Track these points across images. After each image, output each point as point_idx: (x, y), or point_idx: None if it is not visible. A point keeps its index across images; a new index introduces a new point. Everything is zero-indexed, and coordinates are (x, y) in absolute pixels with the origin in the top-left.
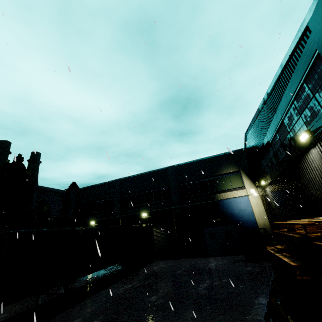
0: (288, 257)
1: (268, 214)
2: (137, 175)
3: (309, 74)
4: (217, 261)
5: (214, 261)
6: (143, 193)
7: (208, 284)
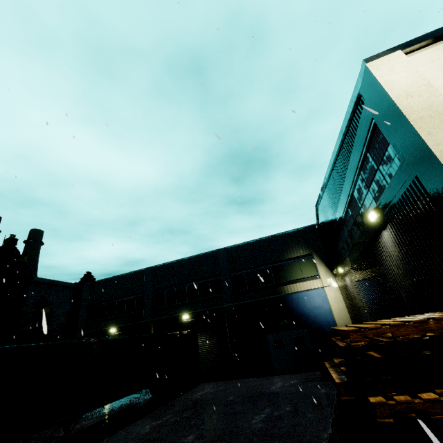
0: (339, 372)
1: (351, 312)
2: (176, 262)
3: (371, 142)
4: (283, 382)
5: (279, 382)
6: (184, 286)
7: (266, 414)
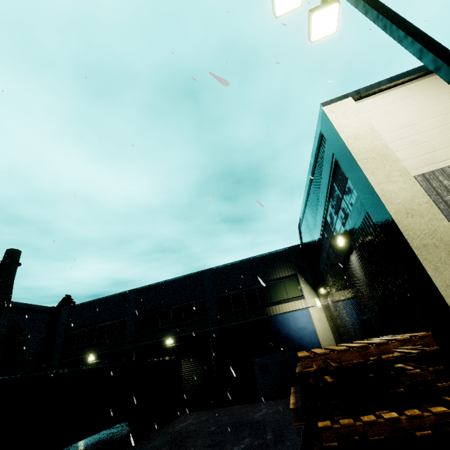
0: (298, 398)
1: (335, 332)
2: (160, 283)
3: (335, 174)
4: (268, 408)
5: (264, 408)
6: (168, 309)
7: (246, 444)
